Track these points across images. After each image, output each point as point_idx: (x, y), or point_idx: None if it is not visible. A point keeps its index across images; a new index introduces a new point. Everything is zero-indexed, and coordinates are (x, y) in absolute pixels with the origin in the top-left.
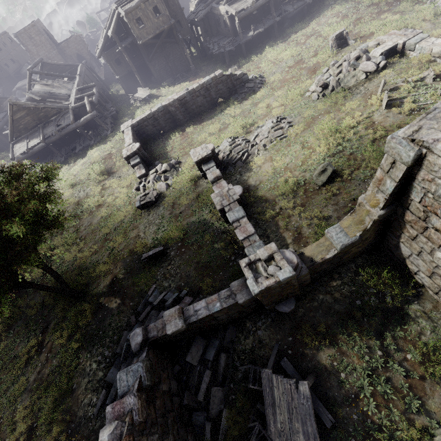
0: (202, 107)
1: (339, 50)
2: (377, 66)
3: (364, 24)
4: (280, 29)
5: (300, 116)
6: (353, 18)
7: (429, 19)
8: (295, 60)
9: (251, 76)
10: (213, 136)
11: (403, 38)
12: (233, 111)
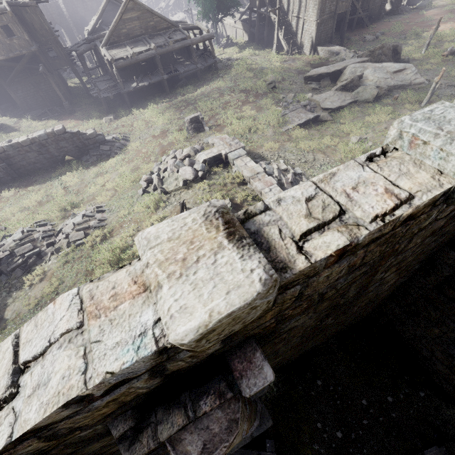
0: (40, 163)
1: (196, 134)
2: (195, 175)
3: (227, 110)
4: (175, 85)
5: (117, 212)
6: (224, 100)
7: (273, 125)
8: (162, 129)
9: (112, 136)
10: (23, 213)
11: (227, 148)
12: (70, 180)
